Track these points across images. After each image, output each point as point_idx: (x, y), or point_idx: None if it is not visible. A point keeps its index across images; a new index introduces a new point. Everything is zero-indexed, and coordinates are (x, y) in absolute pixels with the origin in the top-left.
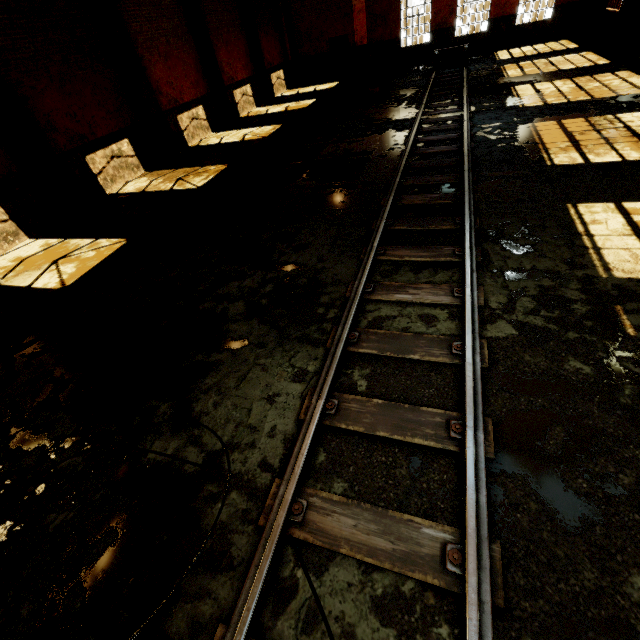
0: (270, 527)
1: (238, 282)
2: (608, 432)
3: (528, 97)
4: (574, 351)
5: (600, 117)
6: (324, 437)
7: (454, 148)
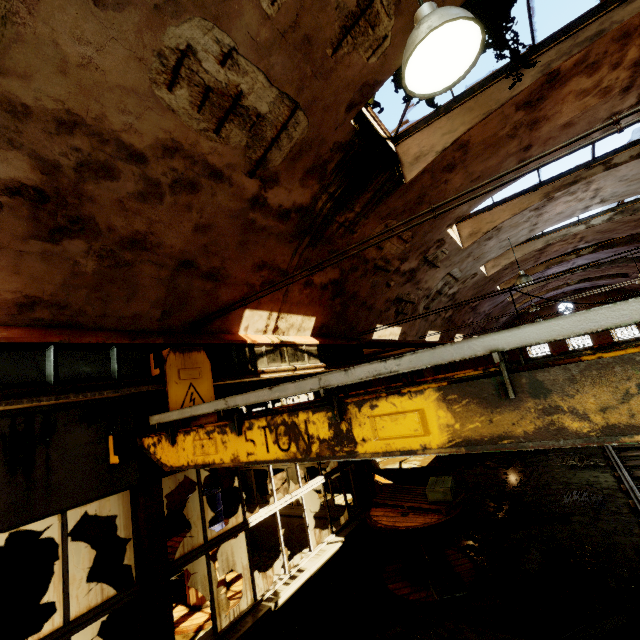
0: (629, 488)
1: (533, 458)
2: None
3: None
4: None
5: None
6: (632, 480)
7: None
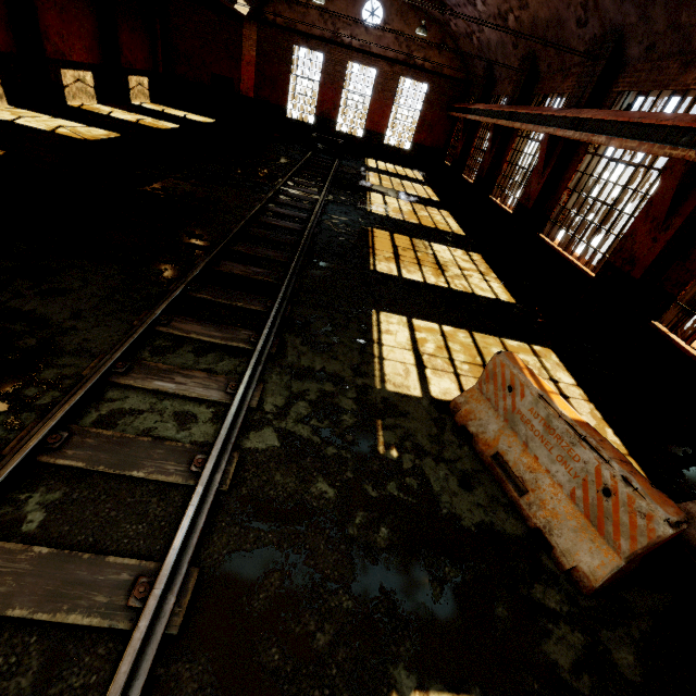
0: None
1: None
2: (325, 574)
3: (377, 205)
4: (326, 470)
5: (420, 241)
6: None
7: (298, 228)
